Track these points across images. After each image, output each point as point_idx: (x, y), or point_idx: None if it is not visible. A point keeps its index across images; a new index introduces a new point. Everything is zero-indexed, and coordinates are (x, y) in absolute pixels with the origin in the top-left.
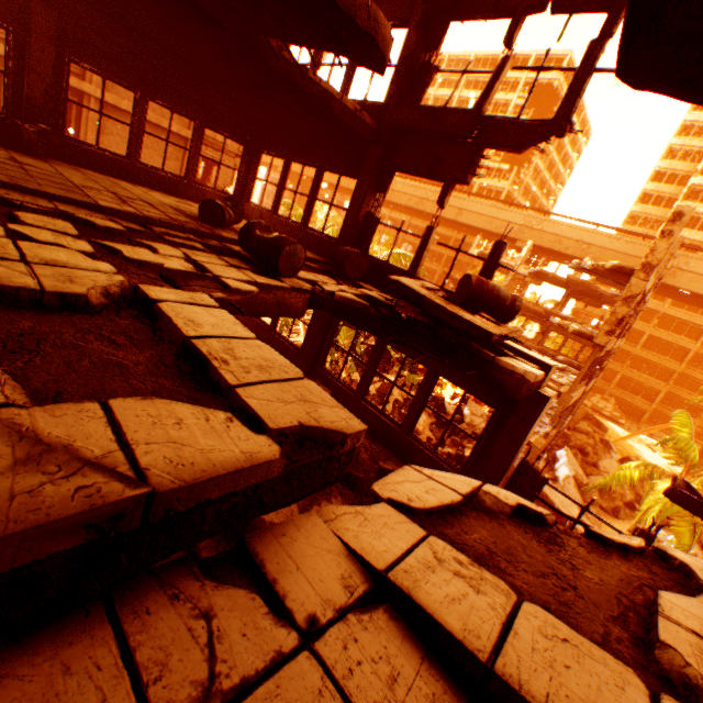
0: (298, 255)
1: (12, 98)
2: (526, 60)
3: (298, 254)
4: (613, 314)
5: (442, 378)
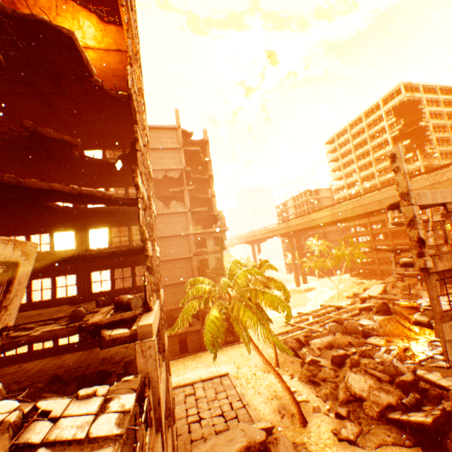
0: (79, 313)
1: (78, 290)
2: (379, 104)
3: (79, 313)
4: (410, 239)
5: (420, 337)
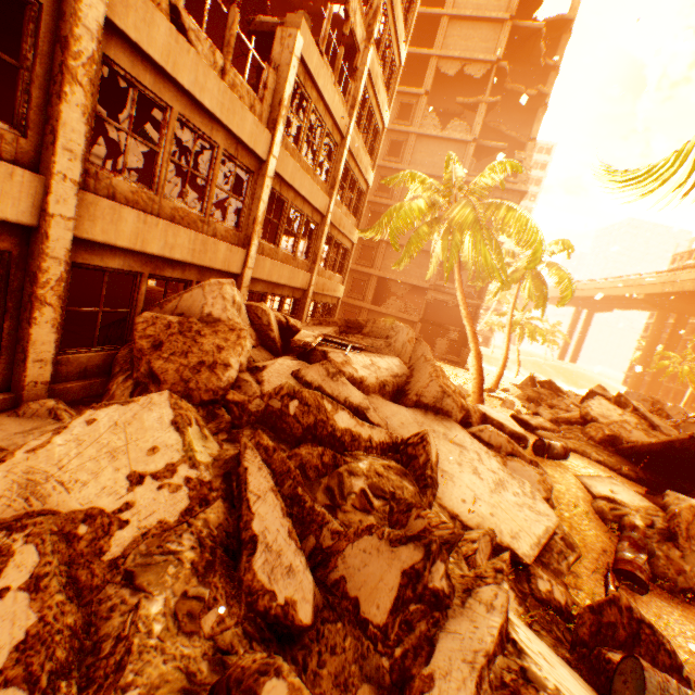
0: None
1: None
2: None
3: None
4: None
5: None
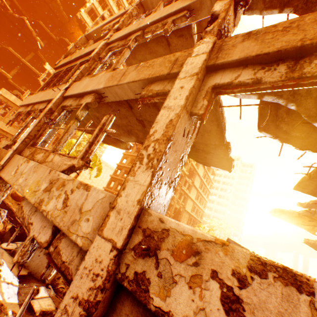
0: None
1: None
2: None
3: None
4: None
5: None
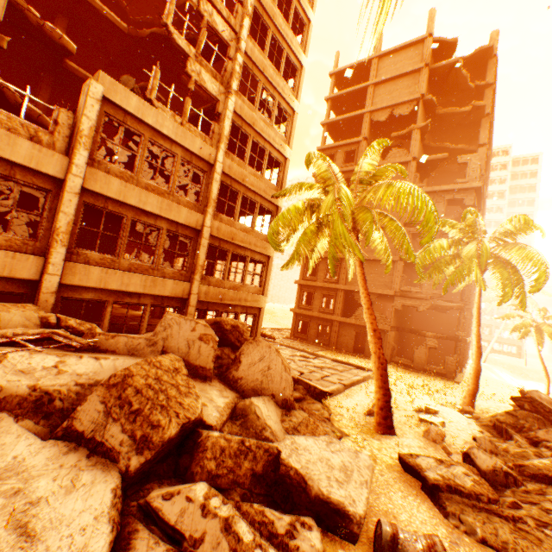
0: None
1: None
2: None
3: None
4: None
5: None
